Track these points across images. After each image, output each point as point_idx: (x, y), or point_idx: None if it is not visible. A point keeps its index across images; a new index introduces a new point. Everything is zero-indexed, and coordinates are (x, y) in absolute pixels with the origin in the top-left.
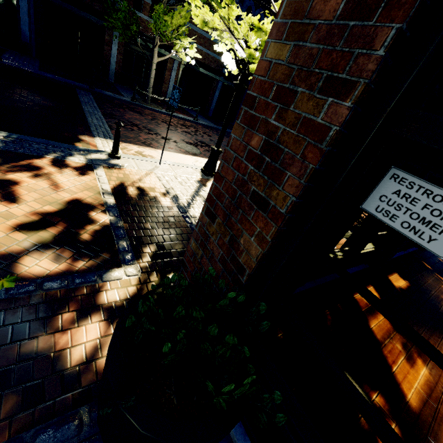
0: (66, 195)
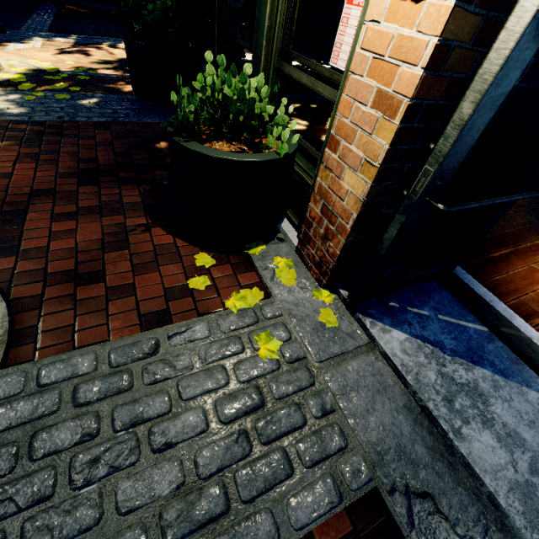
0: (118, 57)
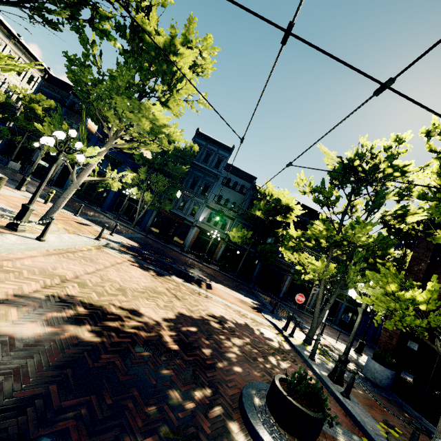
0: (322, 342)
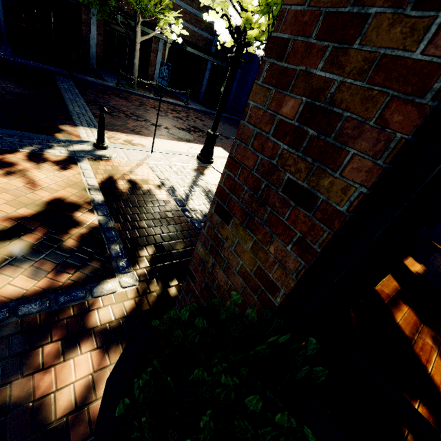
0: (45, 194)
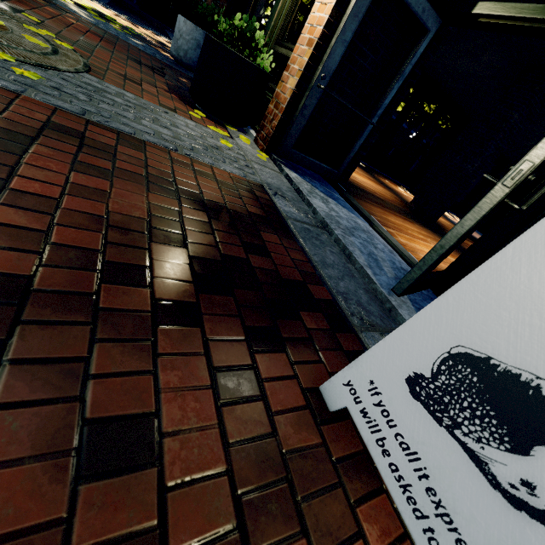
0: (159, 40)
